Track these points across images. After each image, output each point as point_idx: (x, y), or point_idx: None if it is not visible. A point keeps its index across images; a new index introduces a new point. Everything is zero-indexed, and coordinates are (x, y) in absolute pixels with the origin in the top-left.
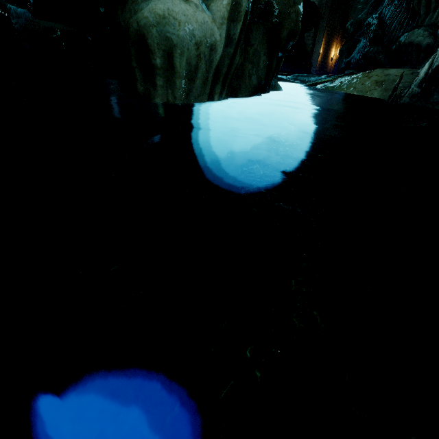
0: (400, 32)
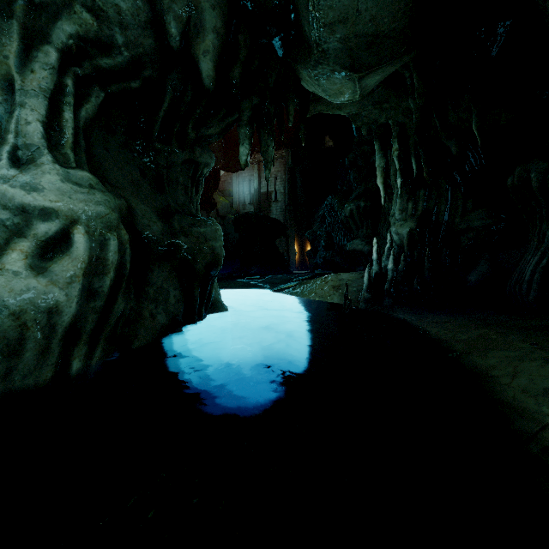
0: (345, 241)
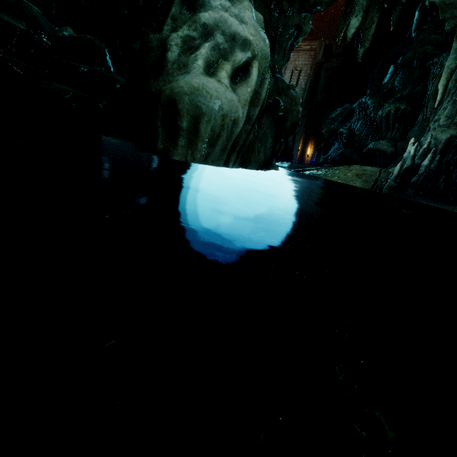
0: (368, 141)
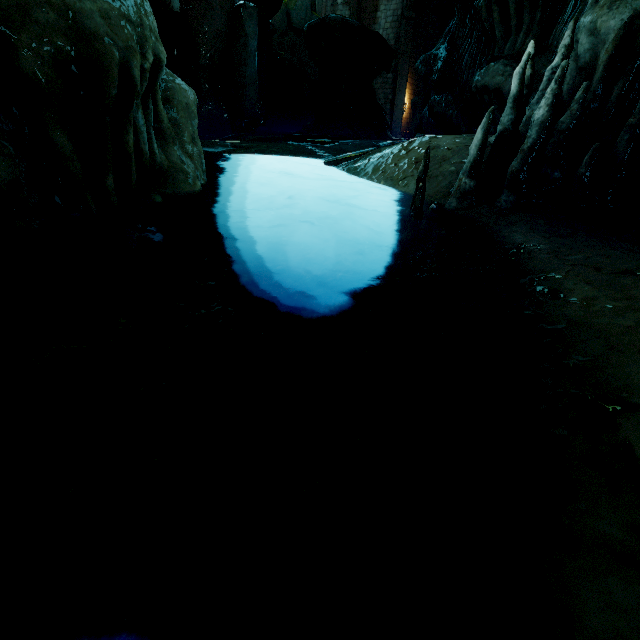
0: (475, 70)
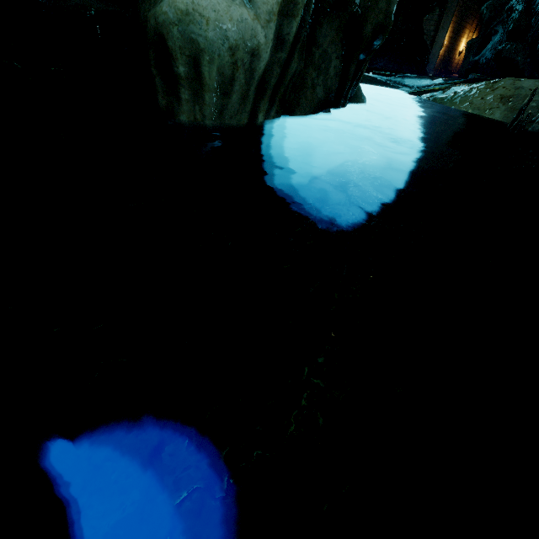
0: None
